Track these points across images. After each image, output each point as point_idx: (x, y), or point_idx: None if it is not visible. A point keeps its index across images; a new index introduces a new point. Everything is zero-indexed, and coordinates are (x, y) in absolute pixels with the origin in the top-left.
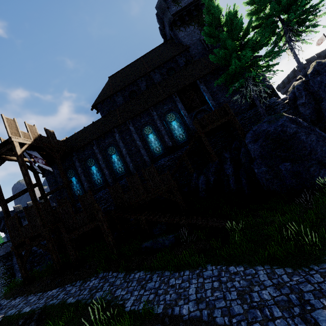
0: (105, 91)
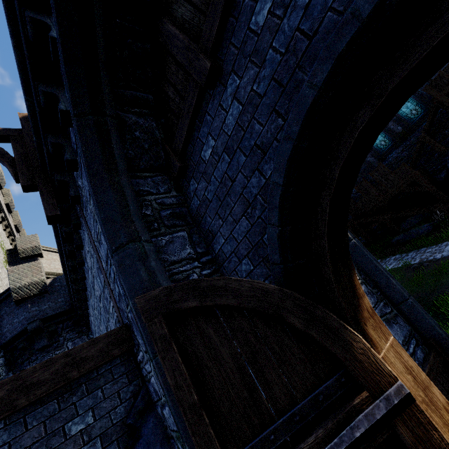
0: None
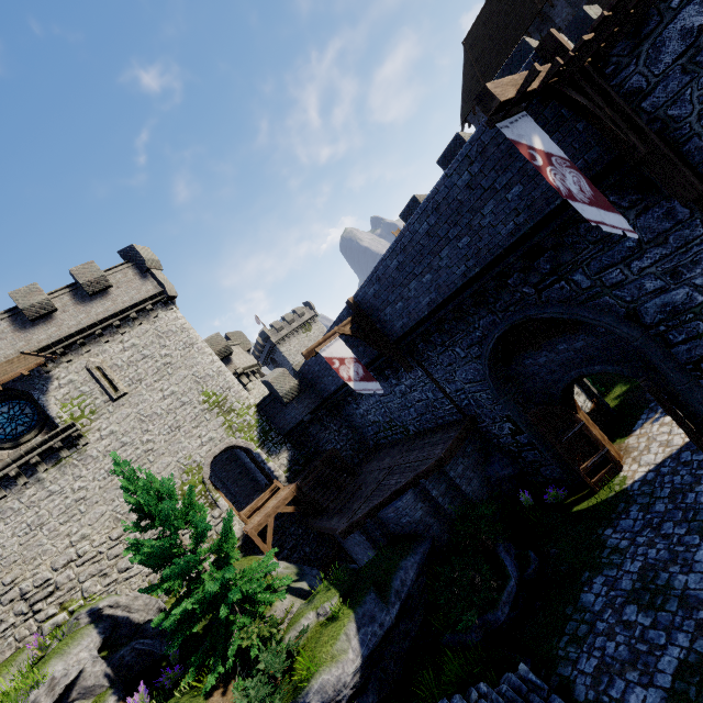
0: (470, 85)
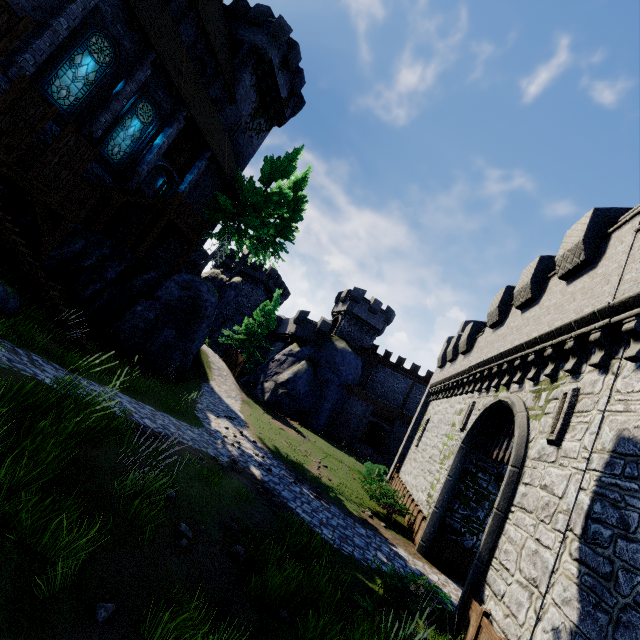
0: None
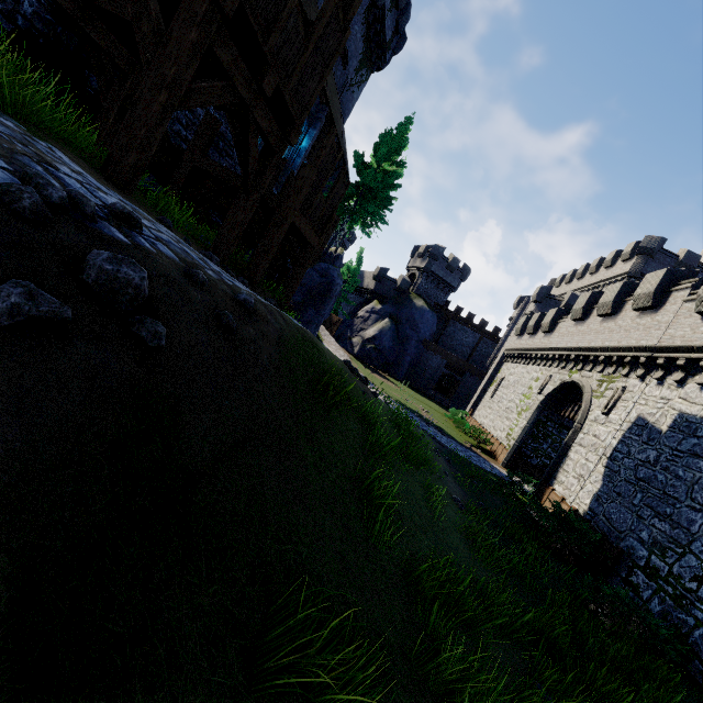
0: None
